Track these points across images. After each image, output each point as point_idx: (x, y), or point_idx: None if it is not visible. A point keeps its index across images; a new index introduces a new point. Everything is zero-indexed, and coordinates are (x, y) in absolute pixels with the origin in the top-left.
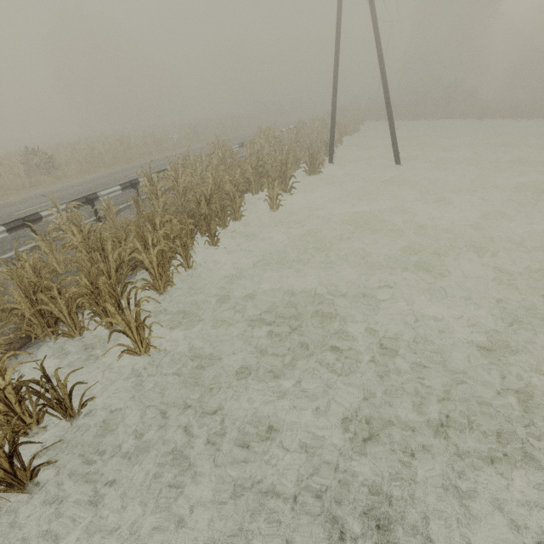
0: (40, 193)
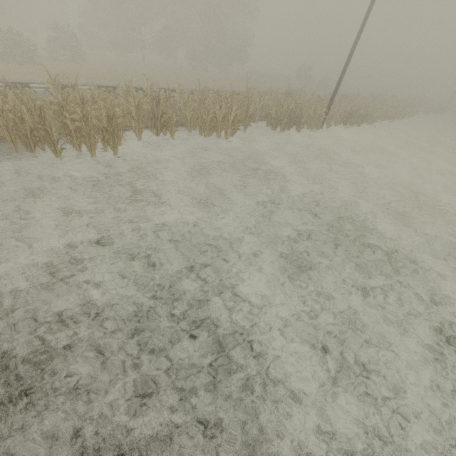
0: None
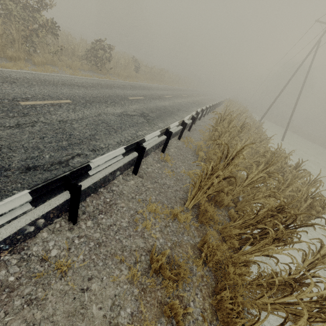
0: (152, 86)
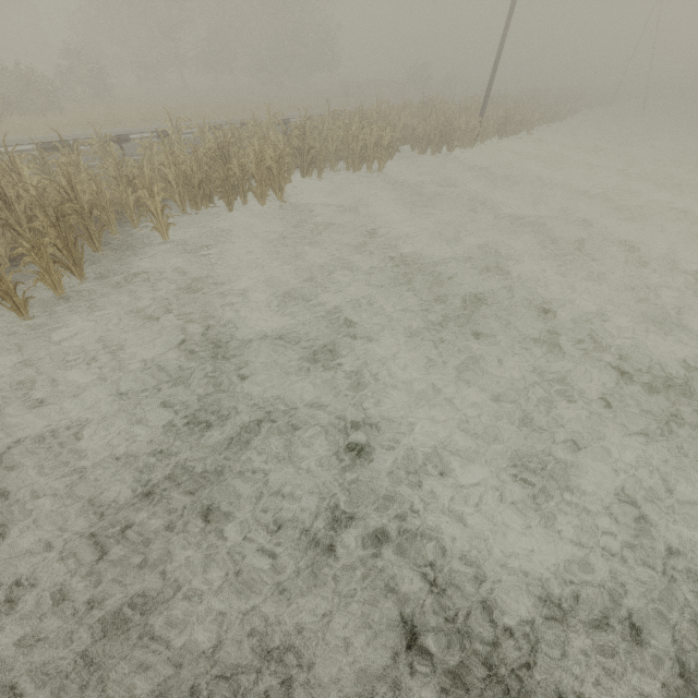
0: None
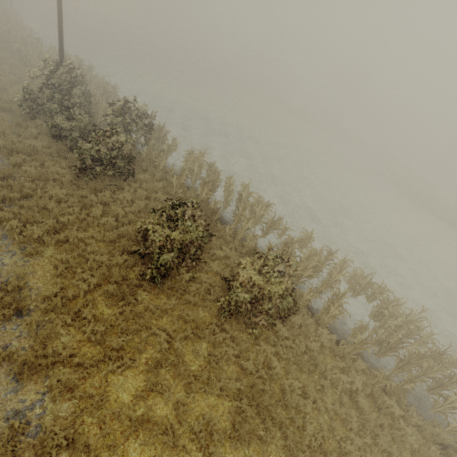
0: None
